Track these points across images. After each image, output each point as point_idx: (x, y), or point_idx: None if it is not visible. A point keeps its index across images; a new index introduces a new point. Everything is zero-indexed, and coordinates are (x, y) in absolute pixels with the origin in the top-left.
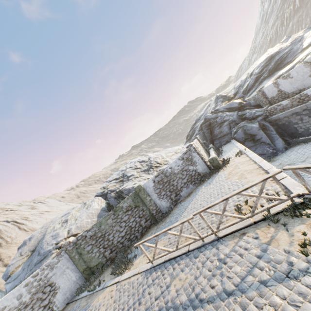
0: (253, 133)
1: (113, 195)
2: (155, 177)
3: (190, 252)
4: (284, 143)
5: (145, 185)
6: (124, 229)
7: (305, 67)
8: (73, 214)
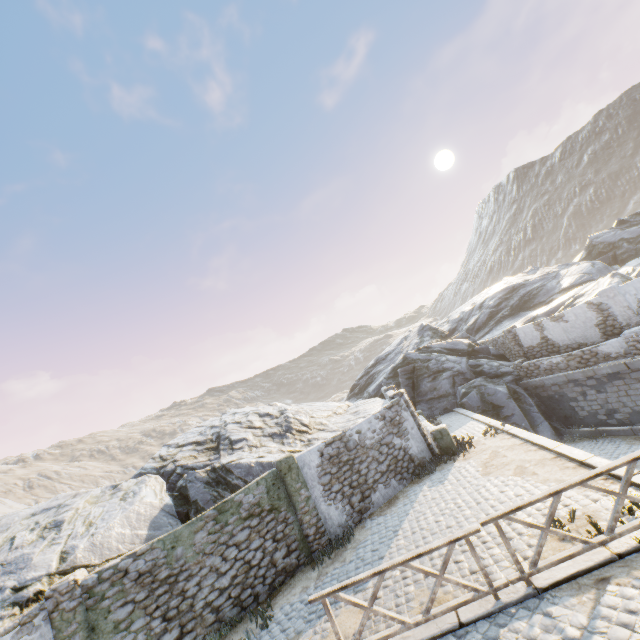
0: (499, 403)
1: (204, 474)
2: (326, 445)
3: (466, 628)
4: (554, 432)
5: (302, 460)
6: (232, 566)
7: (589, 310)
8: (78, 508)
